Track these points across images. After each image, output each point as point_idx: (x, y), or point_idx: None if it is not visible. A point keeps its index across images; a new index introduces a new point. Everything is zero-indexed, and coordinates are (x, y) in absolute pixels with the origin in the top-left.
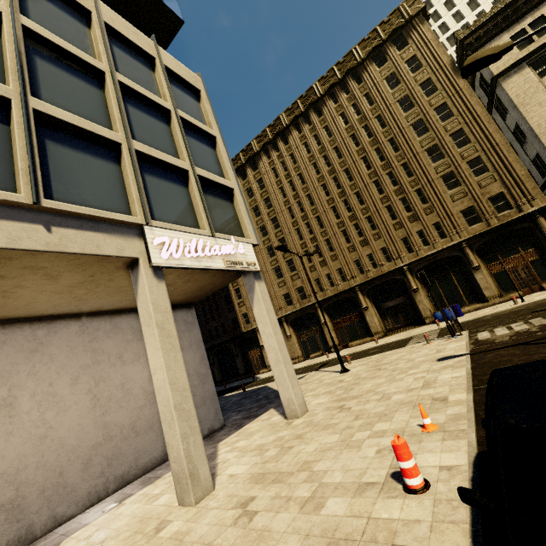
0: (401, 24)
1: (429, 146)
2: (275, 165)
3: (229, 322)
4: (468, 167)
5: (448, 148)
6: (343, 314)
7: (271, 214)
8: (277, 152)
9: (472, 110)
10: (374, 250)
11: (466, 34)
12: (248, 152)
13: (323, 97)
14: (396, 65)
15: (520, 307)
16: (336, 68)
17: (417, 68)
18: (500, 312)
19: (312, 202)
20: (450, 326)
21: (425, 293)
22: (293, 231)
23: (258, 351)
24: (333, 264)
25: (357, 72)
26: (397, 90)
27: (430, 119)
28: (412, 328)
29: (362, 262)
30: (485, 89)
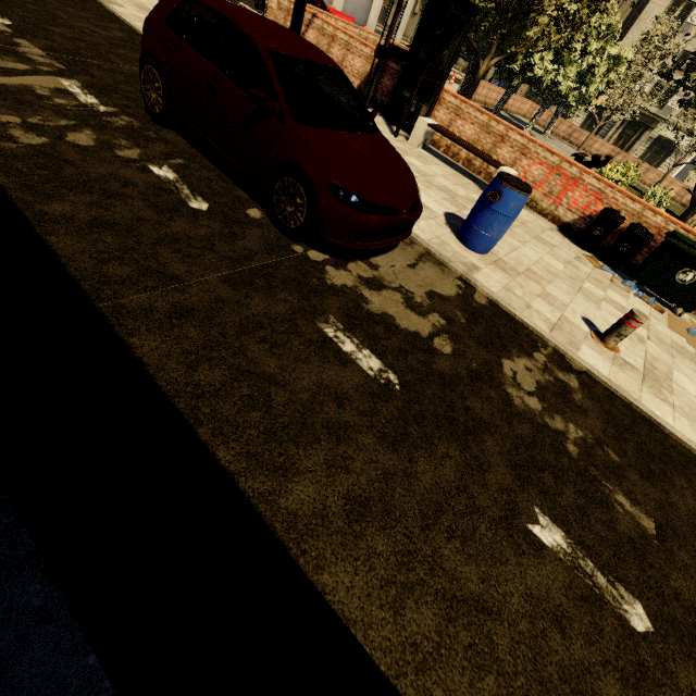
0: None
1: None
2: None
3: None
4: None
5: None
6: None
7: None
8: None
9: None
10: None
11: None
12: None
13: None
14: None
15: None
16: None
17: None
18: None
19: None
20: None
21: None
22: None
23: (387, 4)
24: None
25: None
26: None
27: None
28: None
29: None
30: None
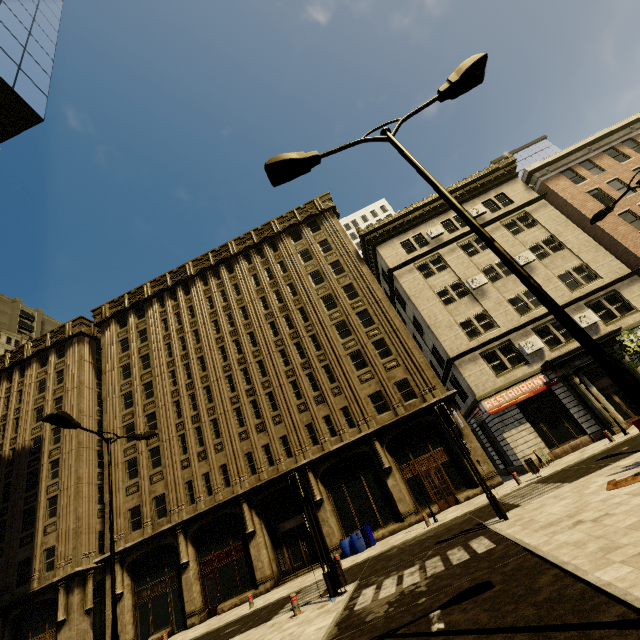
0: (315, 213)
1: (337, 321)
2: (167, 315)
3: (14, 567)
4: (374, 348)
5: (355, 325)
6: (219, 545)
7: (146, 377)
8: (175, 301)
9: (374, 294)
10: (273, 438)
11: (366, 232)
12: (137, 295)
13: (238, 256)
14: (309, 243)
15: (430, 532)
16: (254, 233)
17: (328, 250)
18: (409, 540)
19: (205, 367)
20: (330, 574)
21: (332, 507)
22: (171, 404)
23: (52, 634)
24: (217, 458)
25: (274, 241)
26: (309, 264)
27: (338, 295)
28: (314, 567)
29: (255, 455)
30: (387, 281)
